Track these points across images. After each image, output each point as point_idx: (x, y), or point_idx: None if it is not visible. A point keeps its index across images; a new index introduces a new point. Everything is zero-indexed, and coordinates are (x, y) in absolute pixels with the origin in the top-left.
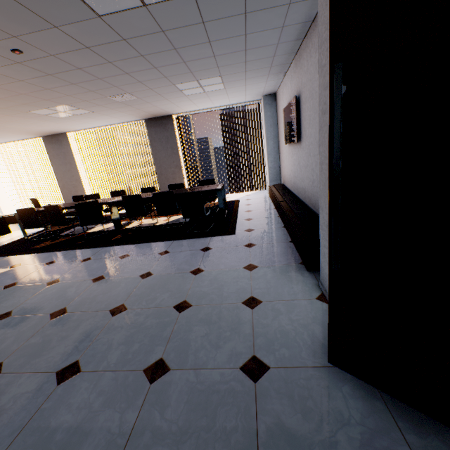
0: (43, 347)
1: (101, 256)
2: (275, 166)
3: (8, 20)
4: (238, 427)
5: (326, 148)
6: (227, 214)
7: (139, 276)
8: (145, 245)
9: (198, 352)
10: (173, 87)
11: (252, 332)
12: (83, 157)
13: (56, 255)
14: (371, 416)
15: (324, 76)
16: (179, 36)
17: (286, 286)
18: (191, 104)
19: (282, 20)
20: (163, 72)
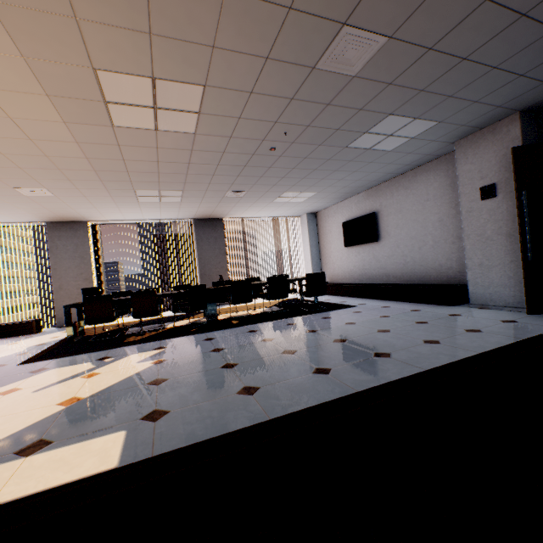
0: (383, 345)
1: (263, 328)
2: (317, 269)
3: (312, 136)
4: (538, 327)
5: (474, 226)
6: (312, 302)
7: (347, 324)
8: (291, 319)
9: (475, 325)
10: (280, 193)
11: (481, 318)
12: (95, 252)
13: (195, 337)
14: None
15: (468, 197)
16: (350, 165)
17: (455, 310)
18: (257, 210)
19: (394, 170)
20: (300, 181)
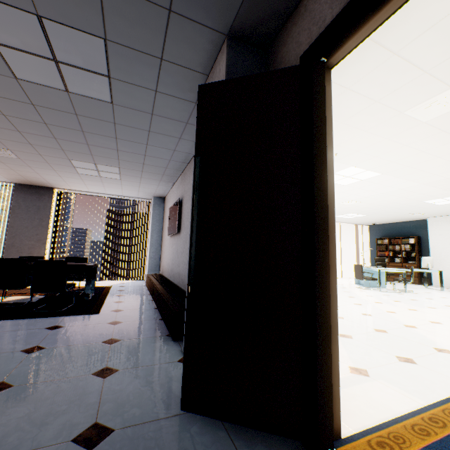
0: None
1: None
2: (156, 257)
3: None
4: None
5: None
6: (93, 296)
7: None
8: None
9: (7, 437)
10: (67, 161)
11: (98, 400)
12: None
13: None
14: (214, 445)
15: None
16: (90, 124)
17: (149, 354)
18: (82, 183)
19: (174, 146)
20: (62, 144)
